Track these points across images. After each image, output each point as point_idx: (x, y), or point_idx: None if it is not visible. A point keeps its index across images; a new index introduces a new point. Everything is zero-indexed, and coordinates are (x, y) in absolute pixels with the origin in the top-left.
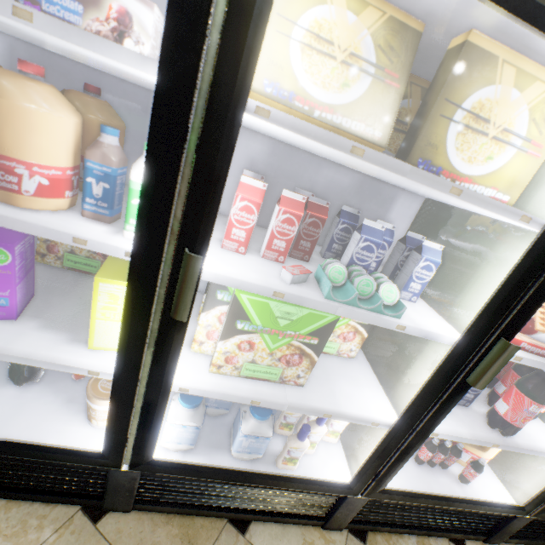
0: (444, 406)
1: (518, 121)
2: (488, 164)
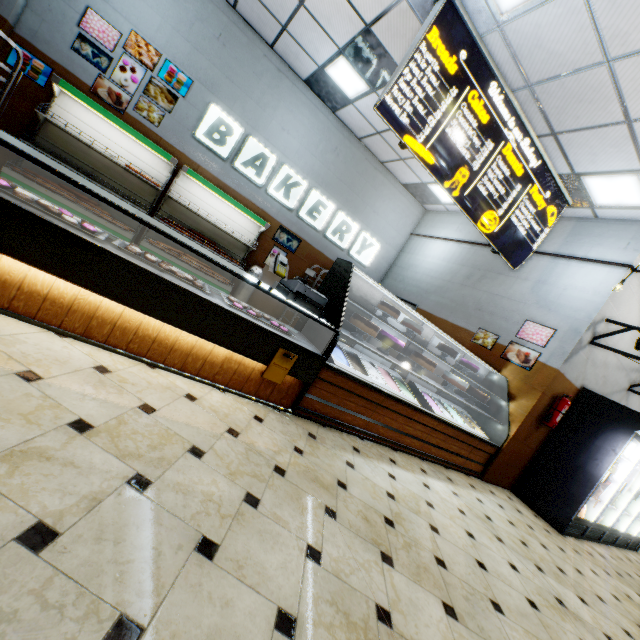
0: None
1: None
2: None
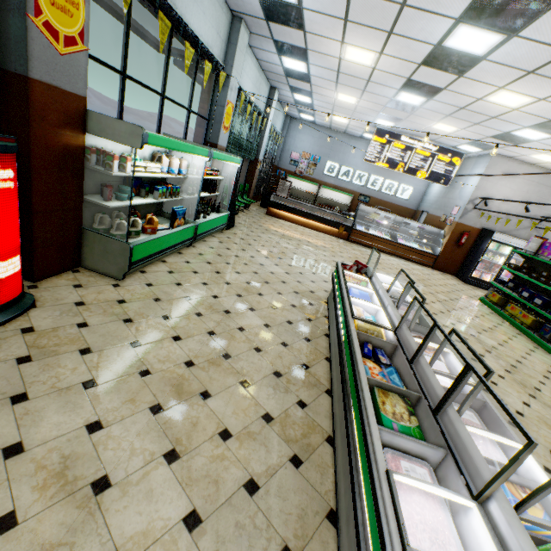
0: None
1: None
2: None
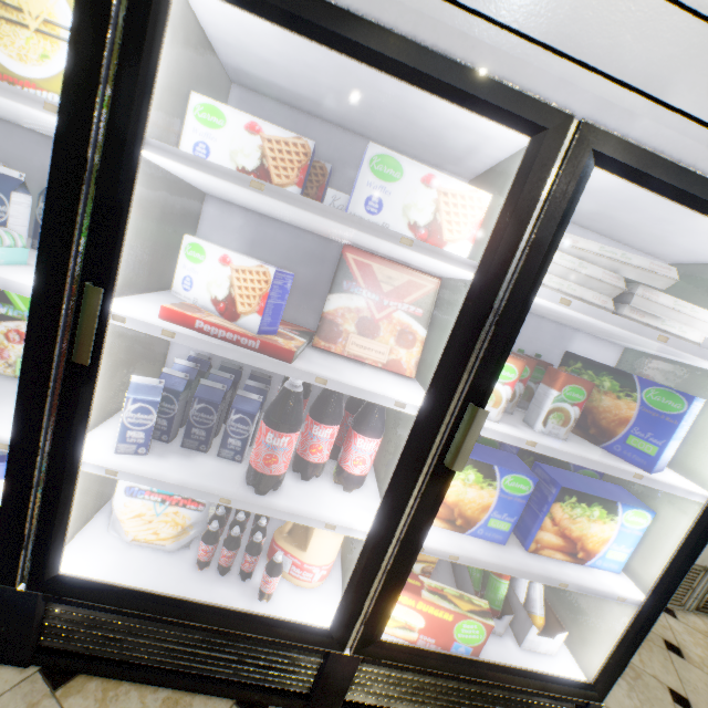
0: (71, 405)
1: (59, 11)
2: (48, 65)
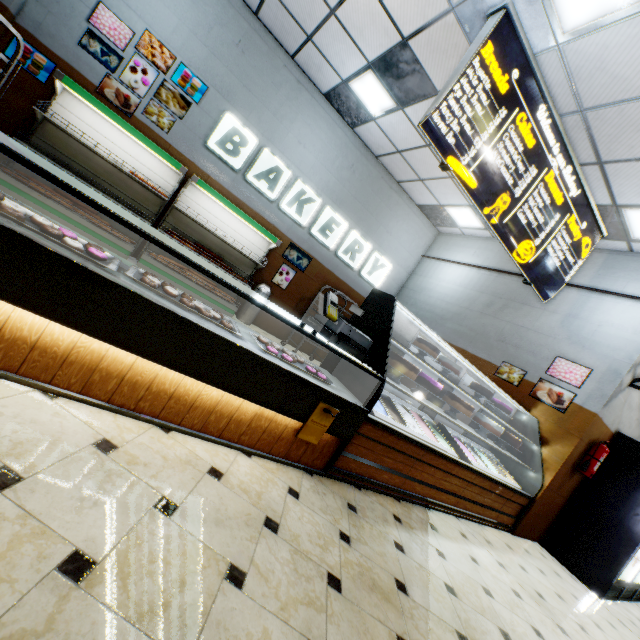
0: None
1: None
2: None
